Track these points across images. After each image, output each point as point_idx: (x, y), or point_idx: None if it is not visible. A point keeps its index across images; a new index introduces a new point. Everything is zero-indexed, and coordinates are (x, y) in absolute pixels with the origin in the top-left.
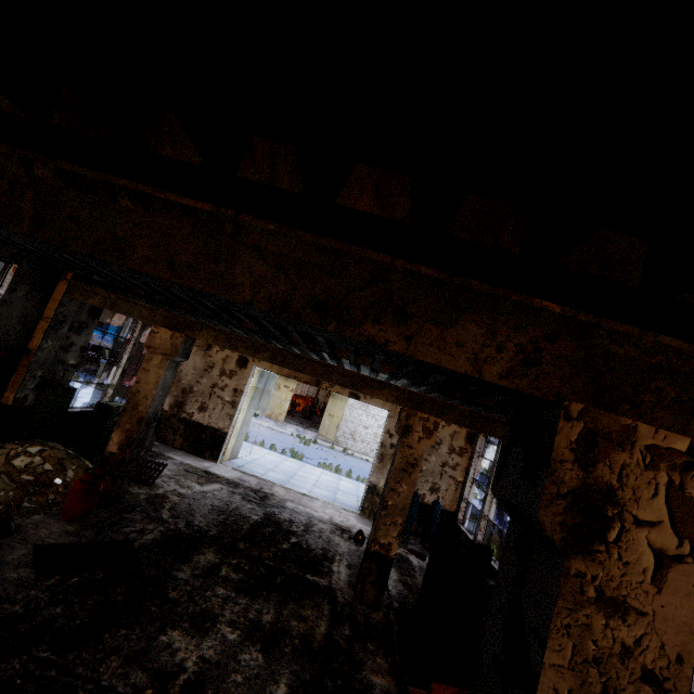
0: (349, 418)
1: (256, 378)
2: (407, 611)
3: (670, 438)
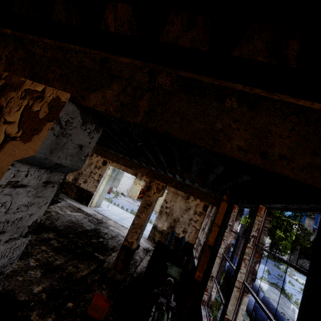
0: None
1: (110, 171)
2: (139, 279)
3: (37, 86)
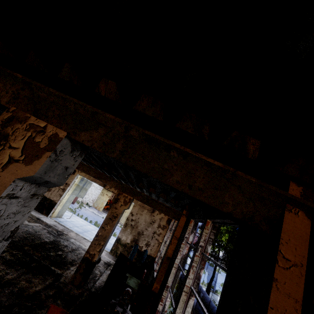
0: None
1: (78, 180)
2: (97, 293)
3: (40, 122)
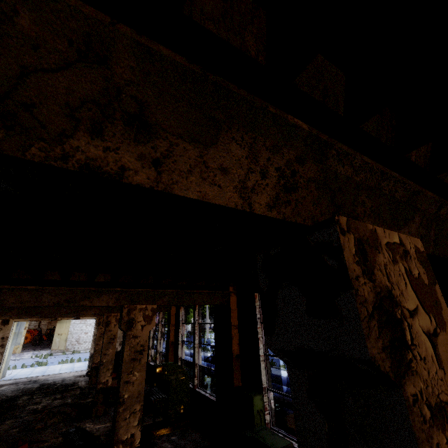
0: (74, 331)
1: (15, 328)
2: None
3: (115, 314)
